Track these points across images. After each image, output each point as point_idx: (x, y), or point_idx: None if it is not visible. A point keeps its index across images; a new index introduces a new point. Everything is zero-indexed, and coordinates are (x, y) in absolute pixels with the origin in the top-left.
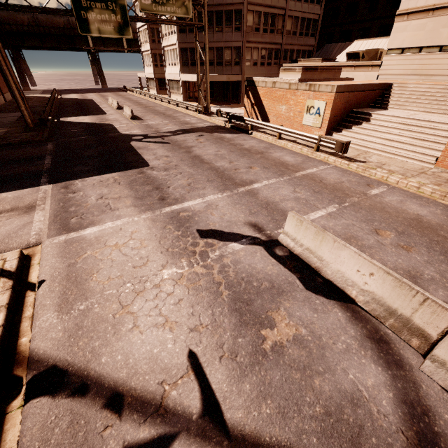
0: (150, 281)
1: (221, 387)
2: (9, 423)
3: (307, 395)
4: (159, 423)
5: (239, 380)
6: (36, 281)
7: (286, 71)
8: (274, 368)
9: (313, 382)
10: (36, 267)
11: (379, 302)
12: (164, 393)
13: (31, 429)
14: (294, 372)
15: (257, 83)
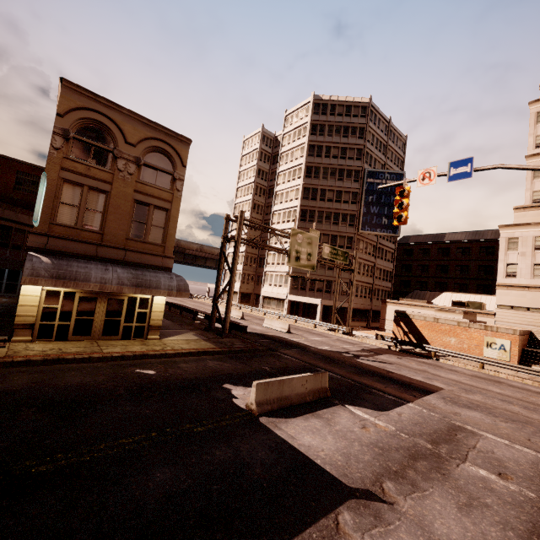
0: None
1: None
2: None
3: None
4: None
5: None
6: None
7: (443, 311)
8: None
9: None
10: None
11: None
12: None
13: None
14: None
15: (411, 316)
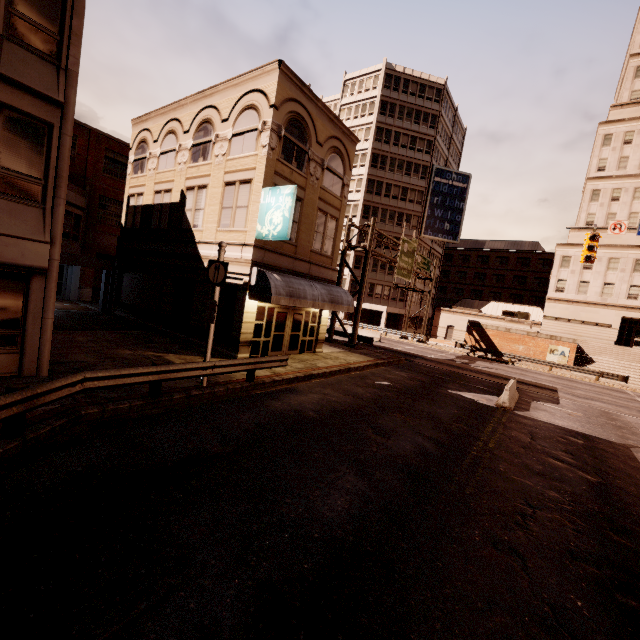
0: None
1: None
2: None
3: None
4: None
5: None
6: None
7: (513, 322)
8: None
9: None
10: None
11: None
12: None
13: None
14: None
15: (484, 326)
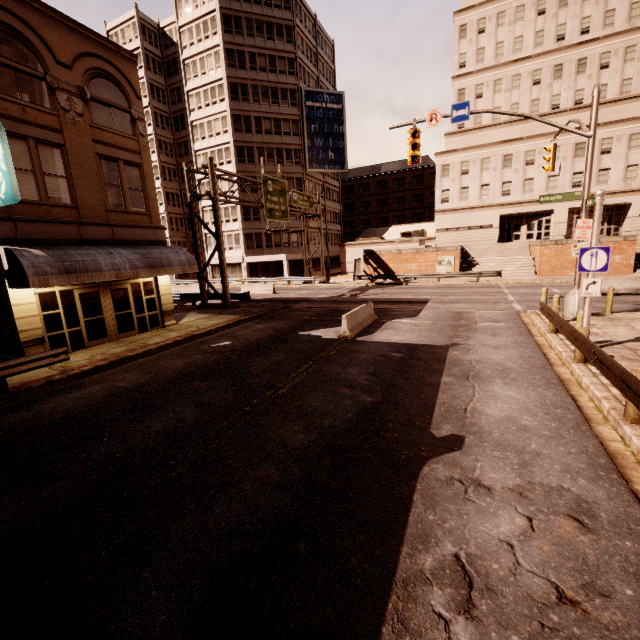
0: None
1: None
2: None
3: None
4: None
5: None
6: None
7: (403, 243)
8: None
9: None
10: None
11: (631, 289)
12: None
13: None
14: None
15: (378, 252)
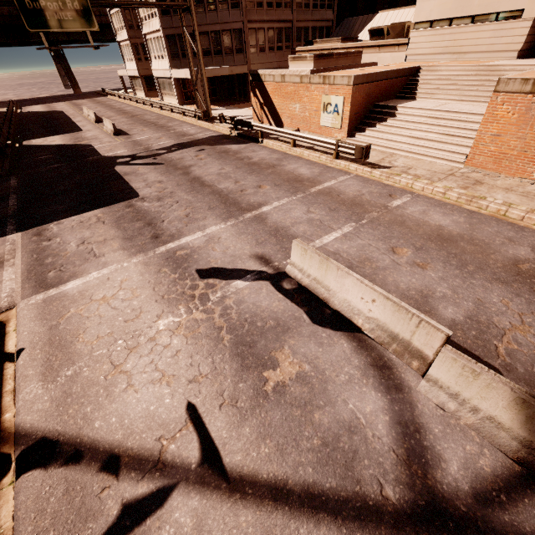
0: (145, 335)
1: (221, 434)
2: (1, 500)
3: (306, 430)
4: (157, 478)
5: (238, 425)
6: (14, 351)
7: (296, 60)
8: (274, 408)
9: (313, 417)
10: (13, 334)
11: (382, 328)
12: (162, 449)
13: (25, 502)
14: (295, 409)
15: (263, 77)
